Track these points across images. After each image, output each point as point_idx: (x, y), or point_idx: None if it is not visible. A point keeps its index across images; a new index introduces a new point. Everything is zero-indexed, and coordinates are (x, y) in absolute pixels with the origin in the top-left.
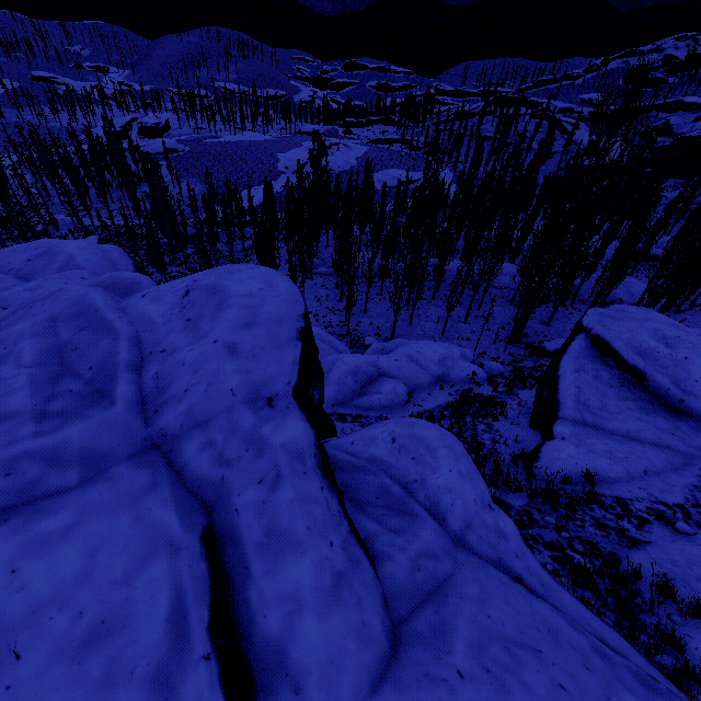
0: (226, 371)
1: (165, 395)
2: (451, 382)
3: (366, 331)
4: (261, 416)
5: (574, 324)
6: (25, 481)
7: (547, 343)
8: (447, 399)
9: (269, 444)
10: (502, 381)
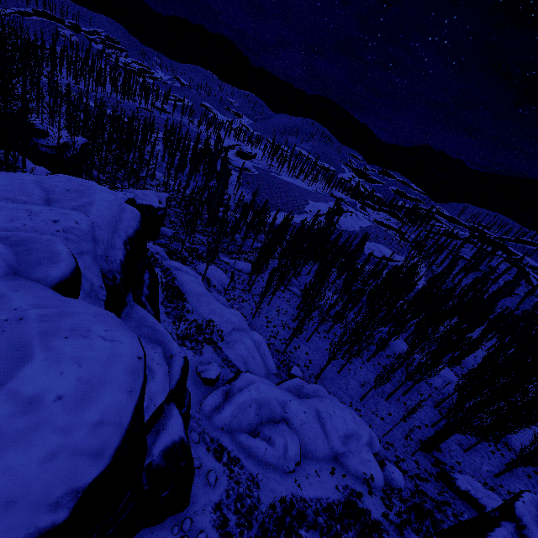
0: None
1: None
2: (345, 469)
3: (299, 357)
4: None
5: (493, 467)
6: None
7: (459, 475)
8: (331, 493)
9: None
10: (397, 503)
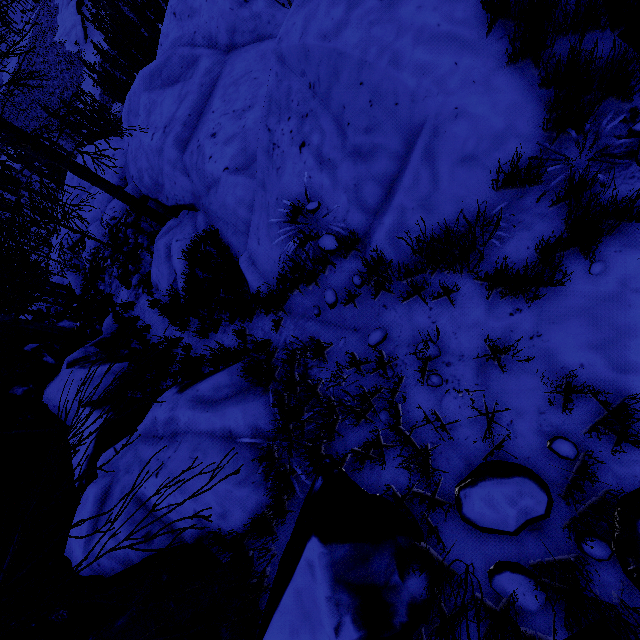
0: (221, 5)
1: (214, 38)
2: None
3: None
4: (248, 7)
5: None
6: (209, 82)
7: None
8: None
9: (260, 11)
10: None
